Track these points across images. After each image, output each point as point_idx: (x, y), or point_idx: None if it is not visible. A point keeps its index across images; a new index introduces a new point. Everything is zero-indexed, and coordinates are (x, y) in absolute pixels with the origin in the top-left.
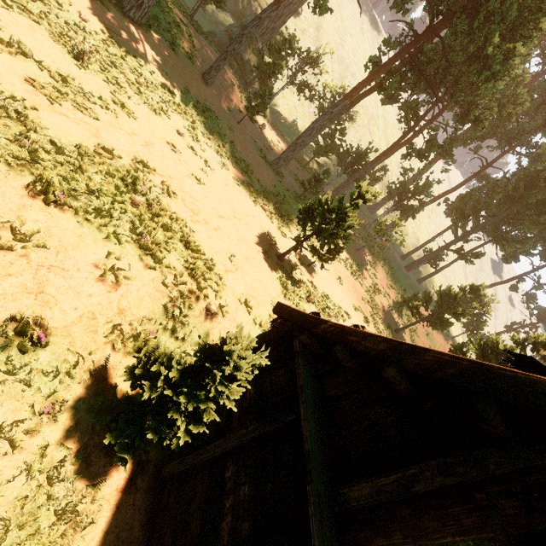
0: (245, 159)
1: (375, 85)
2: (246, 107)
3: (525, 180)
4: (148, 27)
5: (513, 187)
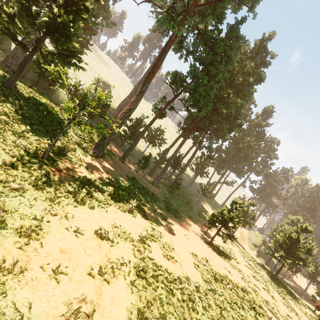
0: (152, 192)
1: (182, 134)
2: (138, 163)
3: (236, 148)
4: (102, 155)
5: (234, 152)
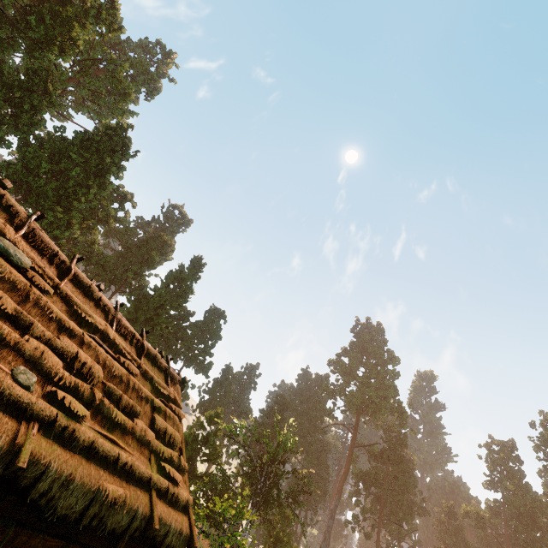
0: None
1: None
2: None
3: (133, 306)
4: None
5: (128, 312)
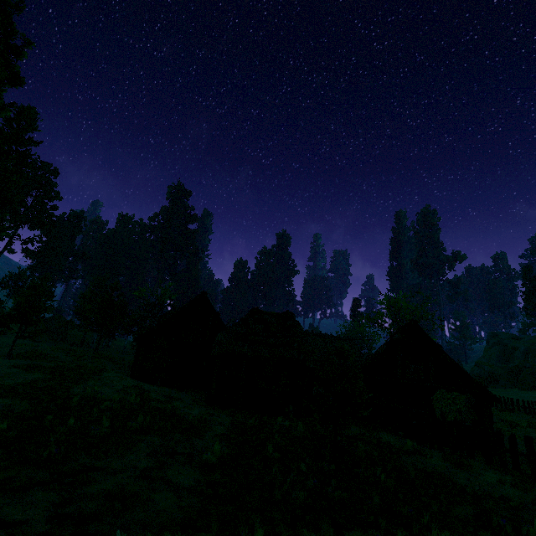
0: None
1: None
2: None
3: None
4: None
5: None
